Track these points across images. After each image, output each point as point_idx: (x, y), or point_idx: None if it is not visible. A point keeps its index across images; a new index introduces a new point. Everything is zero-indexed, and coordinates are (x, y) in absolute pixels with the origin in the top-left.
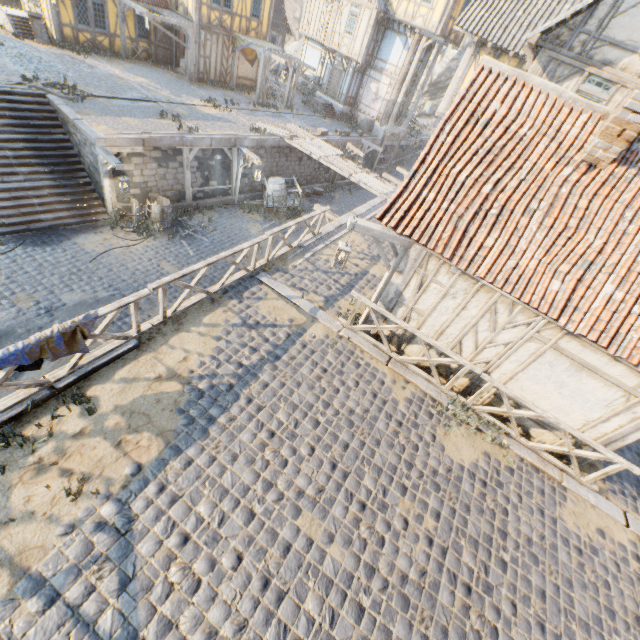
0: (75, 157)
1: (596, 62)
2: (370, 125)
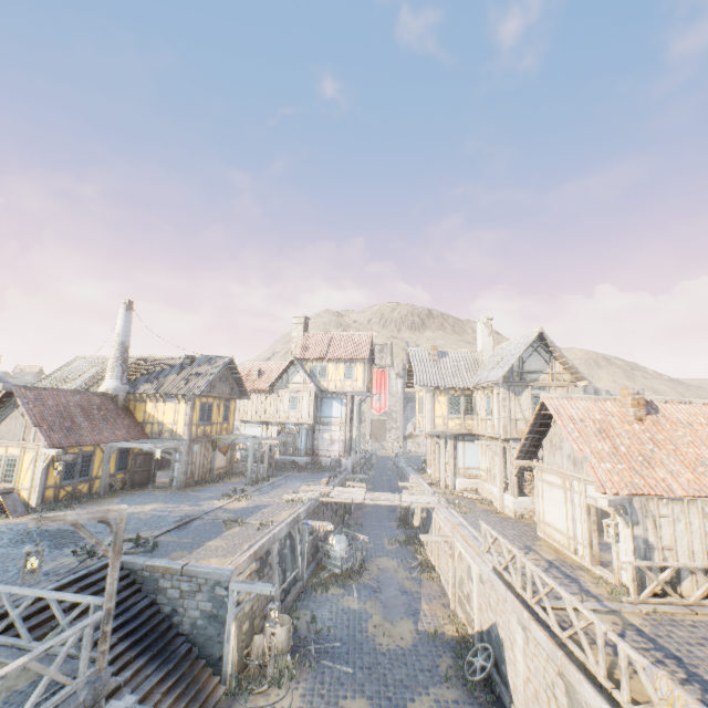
0: (163, 621)
1: (529, 381)
2: (339, 462)
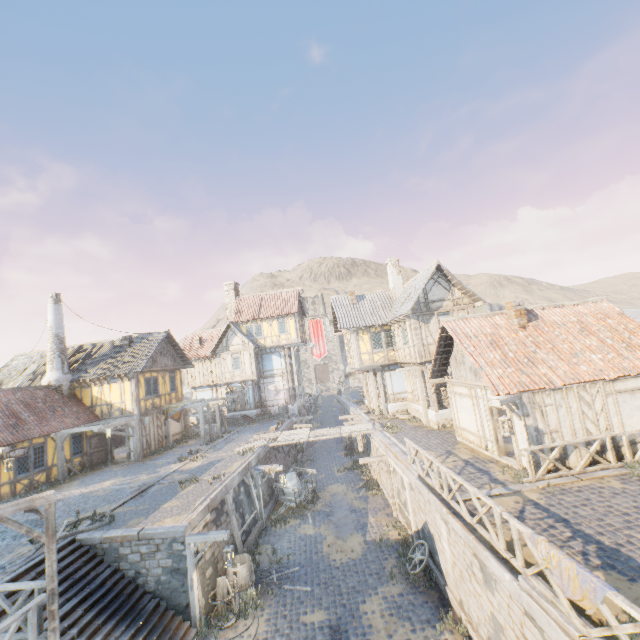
0: (128, 584)
1: (434, 309)
2: (286, 408)
